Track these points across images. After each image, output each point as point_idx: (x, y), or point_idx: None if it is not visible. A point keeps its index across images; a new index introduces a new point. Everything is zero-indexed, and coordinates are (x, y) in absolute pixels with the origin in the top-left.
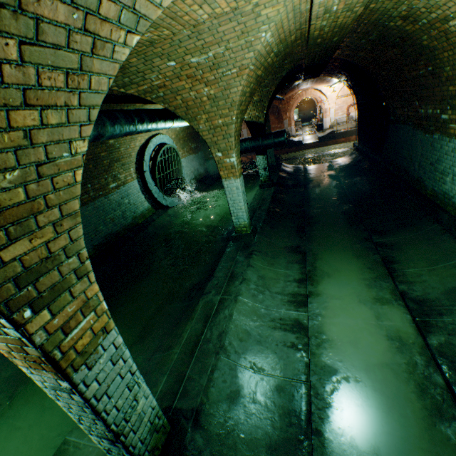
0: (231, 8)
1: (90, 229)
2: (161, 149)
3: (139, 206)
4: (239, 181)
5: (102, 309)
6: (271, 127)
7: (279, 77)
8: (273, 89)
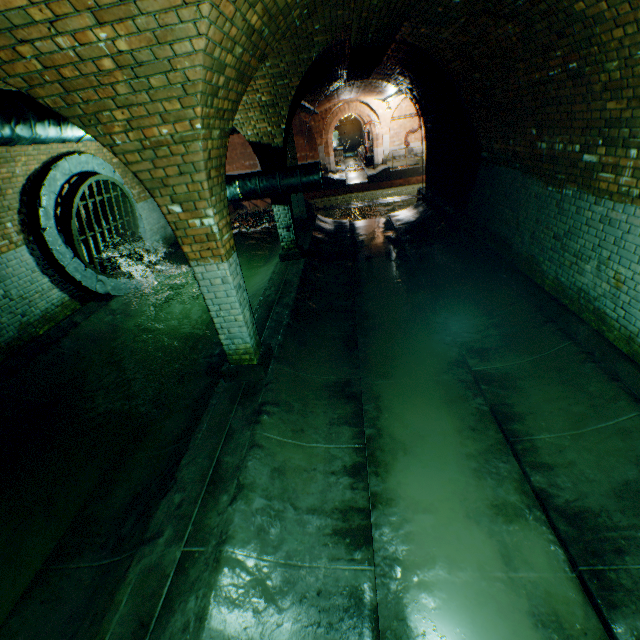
0: None
1: None
2: (82, 183)
3: (36, 300)
4: (228, 266)
5: None
6: (300, 155)
7: (306, 60)
8: (297, 83)
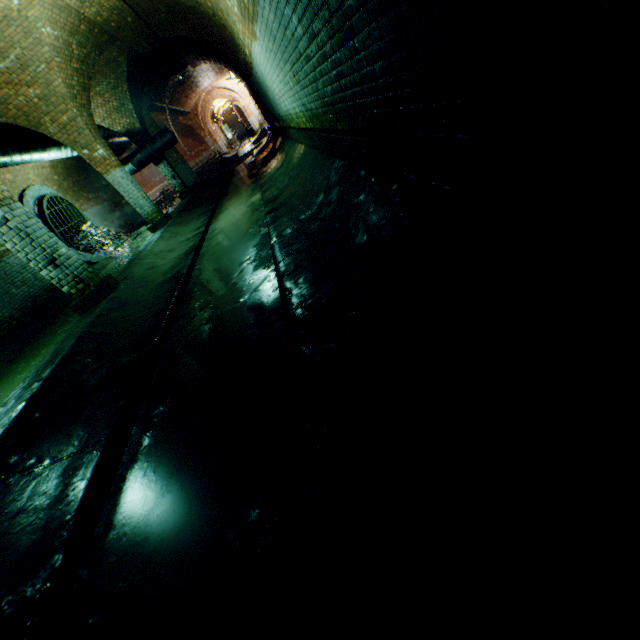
0: (2, 18)
1: (1, 293)
2: (44, 200)
3: None
4: (121, 171)
5: (4, 189)
6: (195, 153)
7: (123, 73)
8: (127, 88)
